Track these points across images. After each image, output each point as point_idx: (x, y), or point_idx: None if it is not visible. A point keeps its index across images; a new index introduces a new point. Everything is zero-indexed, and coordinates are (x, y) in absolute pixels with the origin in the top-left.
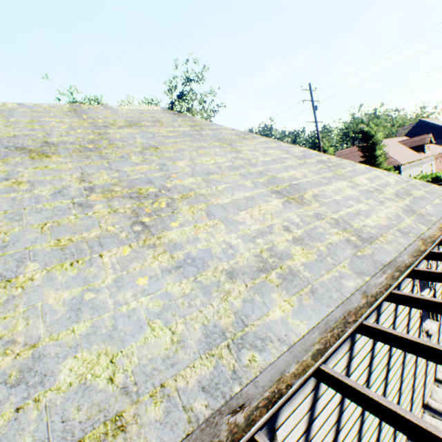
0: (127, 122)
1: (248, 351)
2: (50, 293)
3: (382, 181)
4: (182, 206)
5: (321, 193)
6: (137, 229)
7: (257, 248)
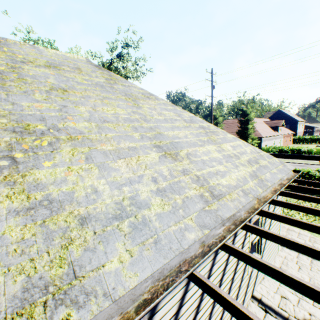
0: (47, 63)
1: (66, 308)
2: None
3: (242, 150)
4: (65, 146)
5: (194, 153)
6: (3, 164)
7: (121, 196)
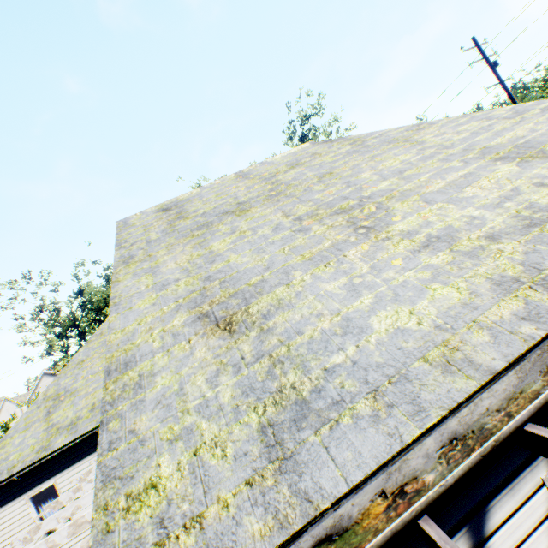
0: (288, 166)
1: None
2: (323, 286)
3: None
4: (392, 204)
5: None
6: (362, 232)
7: (510, 211)
